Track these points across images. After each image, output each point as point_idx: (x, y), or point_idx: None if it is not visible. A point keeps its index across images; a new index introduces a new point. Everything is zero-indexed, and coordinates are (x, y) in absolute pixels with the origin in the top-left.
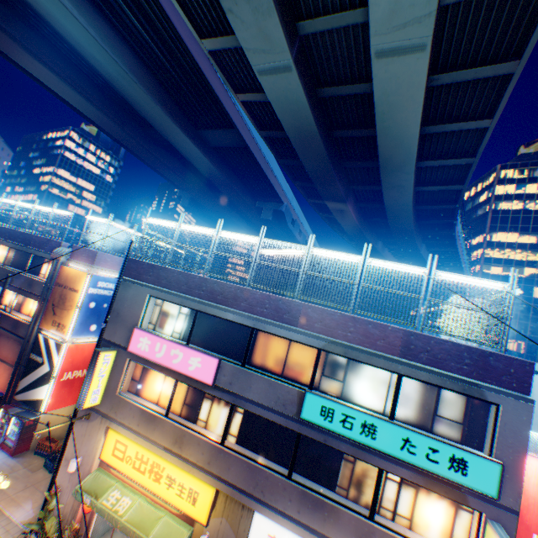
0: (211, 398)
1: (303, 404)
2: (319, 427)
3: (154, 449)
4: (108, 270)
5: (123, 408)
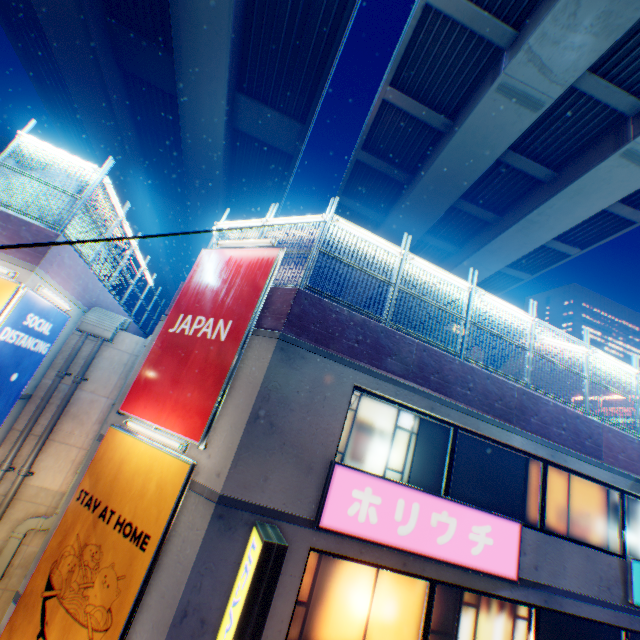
0: (473, 603)
1: (631, 581)
2: None
3: None
4: (55, 286)
5: None
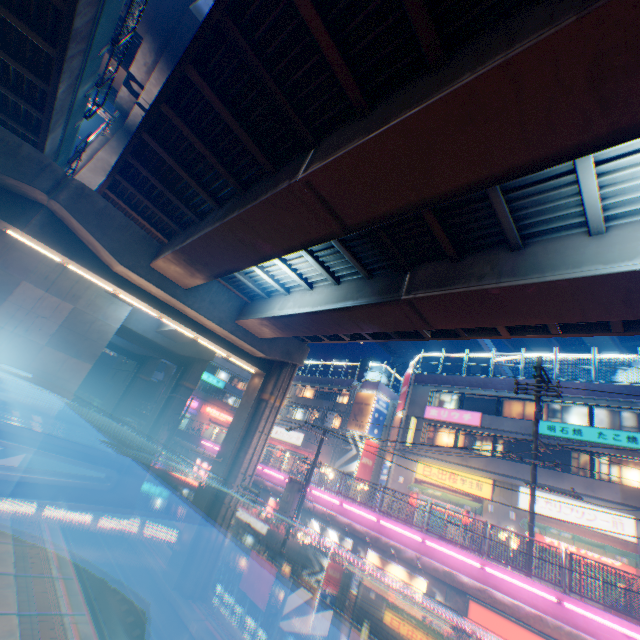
0: (478, 439)
1: None
2: (547, 436)
3: (449, 465)
4: (382, 394)
5: (425, 447)
